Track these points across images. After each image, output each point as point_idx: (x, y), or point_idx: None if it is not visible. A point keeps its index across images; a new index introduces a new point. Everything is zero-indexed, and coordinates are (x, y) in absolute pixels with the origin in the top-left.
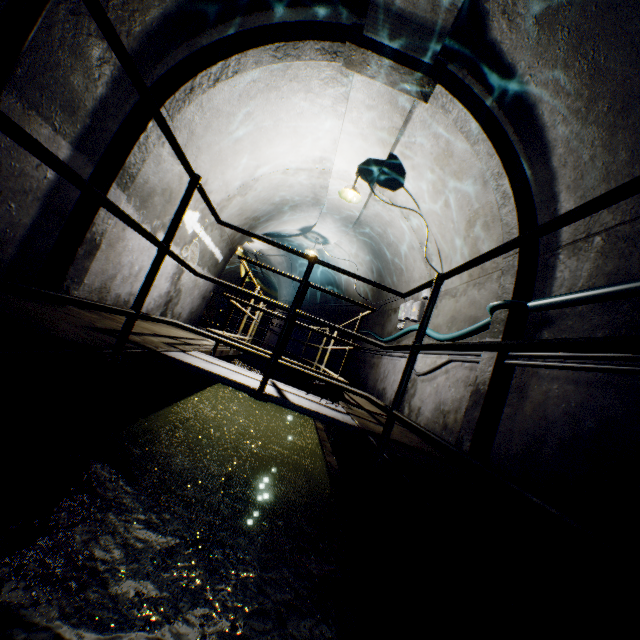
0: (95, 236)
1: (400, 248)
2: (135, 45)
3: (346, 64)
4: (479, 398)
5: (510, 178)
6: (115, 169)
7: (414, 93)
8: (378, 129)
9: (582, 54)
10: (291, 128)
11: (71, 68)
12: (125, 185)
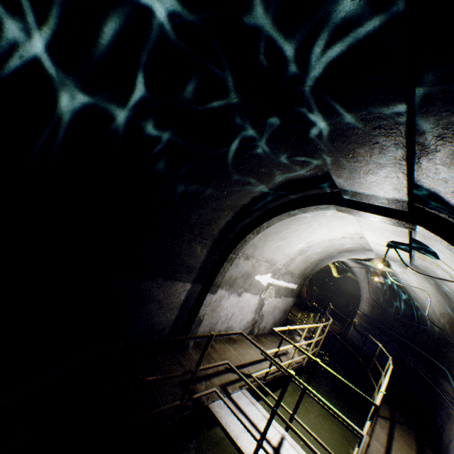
0: (200, 317)
1: None
2: (216, 236)
3: (338, 210)
4: None
5: None
6: (209, 286)
7: (399, 225)
8: (388, 230)
9: None
10: (322, 225)
11: (189, 259)
12: (214, 291)
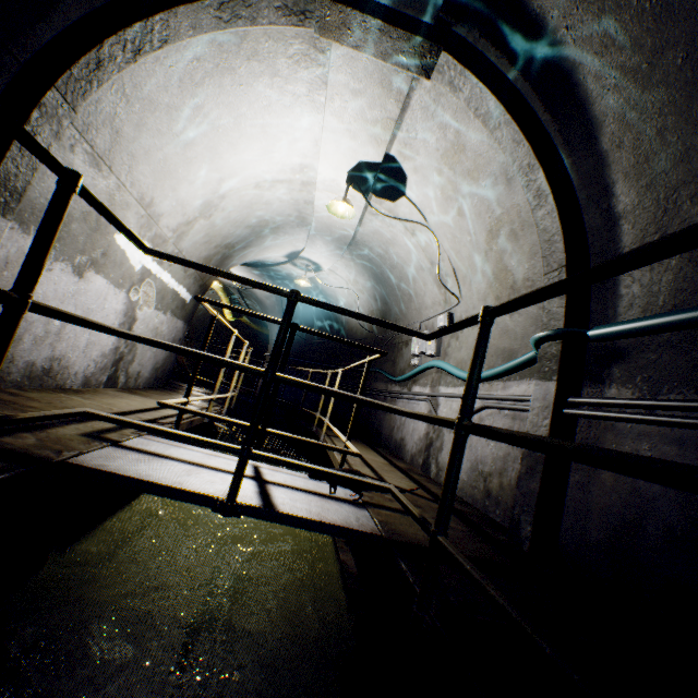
0: None
1: (406, 270)
2: None
3: (319, 29)
4: (536, 463)
5: (546, 170)
6: None
7: (412, 66)
8: (369, 122)
9: None
10: (258, 127)
11: None
12: (4, 206)
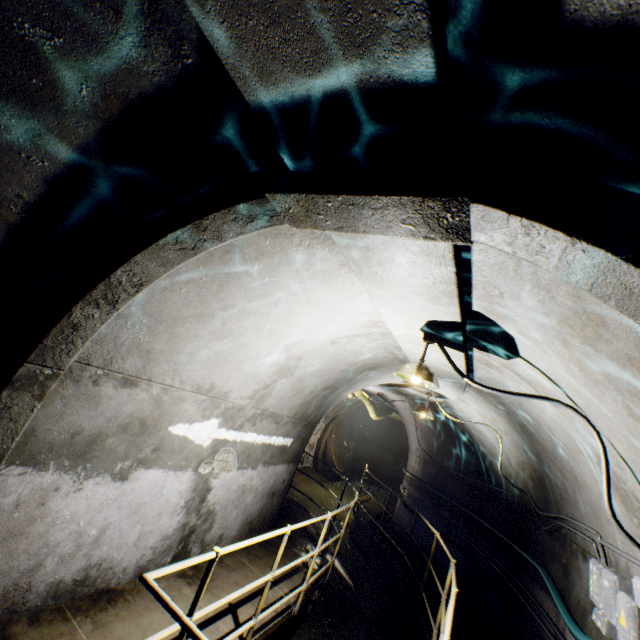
0: None
1: (557, 438)
2: None
3: (291, 222)
4: None
5: None
6: None
7: (428, 231)
8: (417, 286)
9: None
10: (304, 302)
11: None
12: None
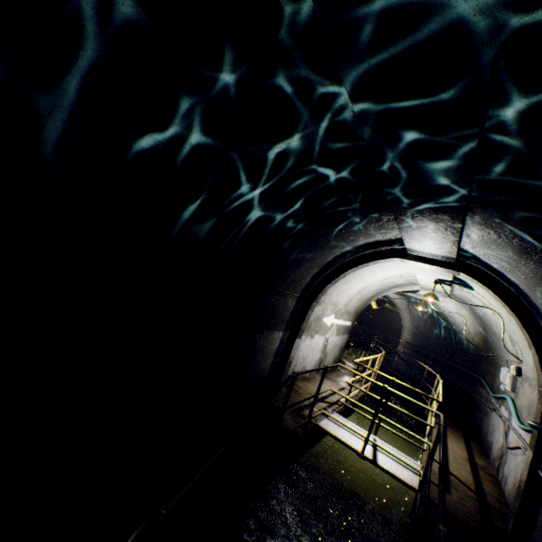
0: (290, 359)
1: (491, 320)
2: (302, 289)
3: (402, 261)
4: (518, 492)
5: (528, 332)
6: (296, 332)
7: (448, 272)
8: (437, 272)
9: (537, 290)
10: (381, 269)
11: (283, 311)
12: (300, 335)
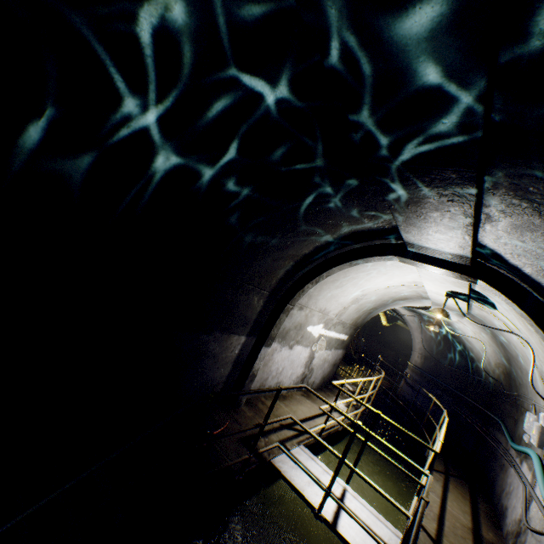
0: (254, 372)
1: (518, 351)
2: (273, 286)
3: (401, 261)
4: None
5: None
6: (264, 339)
7: (461, 278)
8: (448, 280)
9: None
10: (380, 273)
11: (246, 311)
12: (269, 344)
